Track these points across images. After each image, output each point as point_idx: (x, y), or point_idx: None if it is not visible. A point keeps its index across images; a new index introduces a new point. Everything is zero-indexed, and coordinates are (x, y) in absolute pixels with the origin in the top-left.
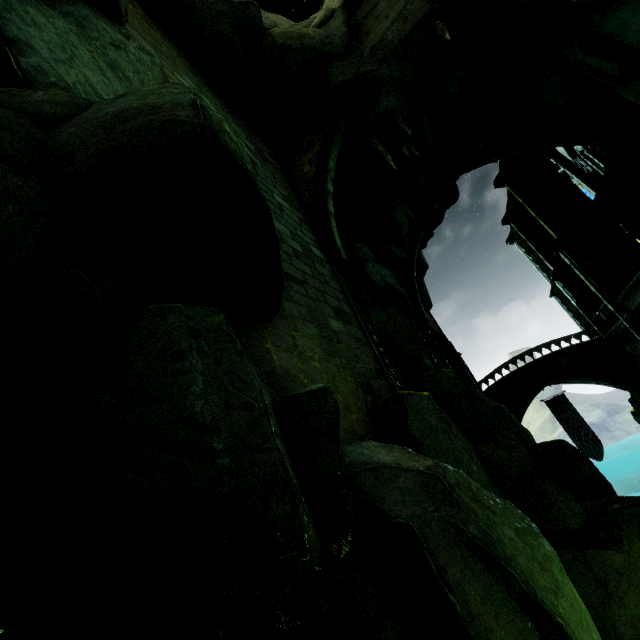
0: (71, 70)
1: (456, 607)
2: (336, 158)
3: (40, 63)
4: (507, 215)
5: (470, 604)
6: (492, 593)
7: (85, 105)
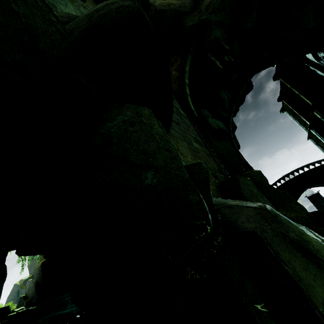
0: (66, 9)
1: (290, 272)
2: (189, 66)
3: (53, 2)
4: (280, 96)
5: (297, 272)
6: (309, 268)
7: (75, 17)
